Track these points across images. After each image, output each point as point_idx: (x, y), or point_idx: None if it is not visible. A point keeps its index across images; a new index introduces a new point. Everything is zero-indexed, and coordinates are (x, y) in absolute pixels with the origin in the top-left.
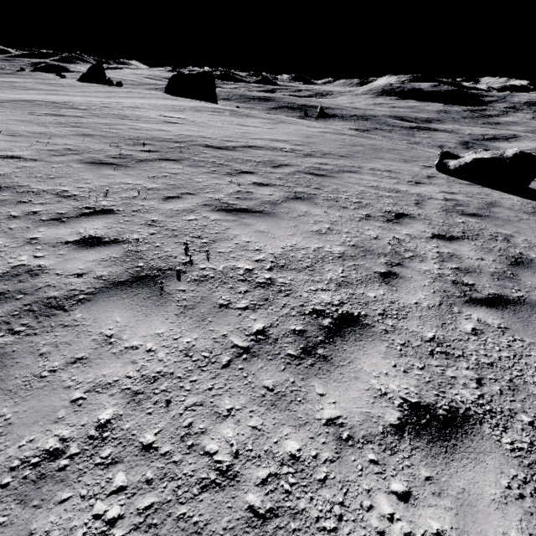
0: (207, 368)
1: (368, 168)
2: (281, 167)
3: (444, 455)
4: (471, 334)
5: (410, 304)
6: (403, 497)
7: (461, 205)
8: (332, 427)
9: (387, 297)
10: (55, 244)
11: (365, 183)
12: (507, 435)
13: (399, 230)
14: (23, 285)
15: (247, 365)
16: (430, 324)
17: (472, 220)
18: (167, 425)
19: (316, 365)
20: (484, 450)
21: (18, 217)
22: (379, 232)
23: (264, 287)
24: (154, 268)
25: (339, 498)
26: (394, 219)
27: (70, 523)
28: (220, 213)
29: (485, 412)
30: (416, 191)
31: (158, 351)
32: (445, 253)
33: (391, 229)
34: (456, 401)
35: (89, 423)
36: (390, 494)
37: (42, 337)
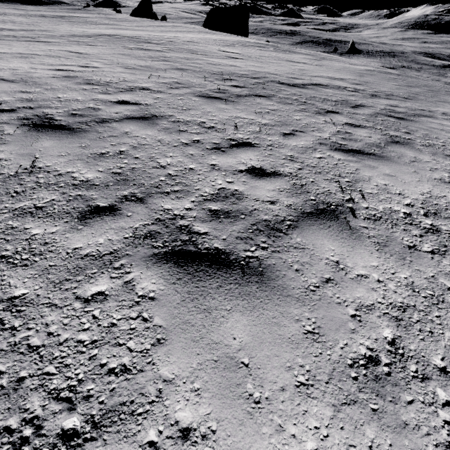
0: (441, 306)
1: (439, 113)
2: (360, 108)
3: None
4: None
5: None
6: None
7: None
8: None
9: None
10: (233, 172)
11: None
12: None
13: None
14: (237, 206)
15: None
16: None
17: None
18: (446, 354)
19: None
20: None
21: (189, 144)
22: None
23: (434, 233)
24: (326, 203)
25: None
26: None
27: (429, 422)
28: (340, 153)
29: None
30: None
31: (386, 282)
32: None
33: None
34: None
35: (379, 338)
36: None
37: (285, 255)
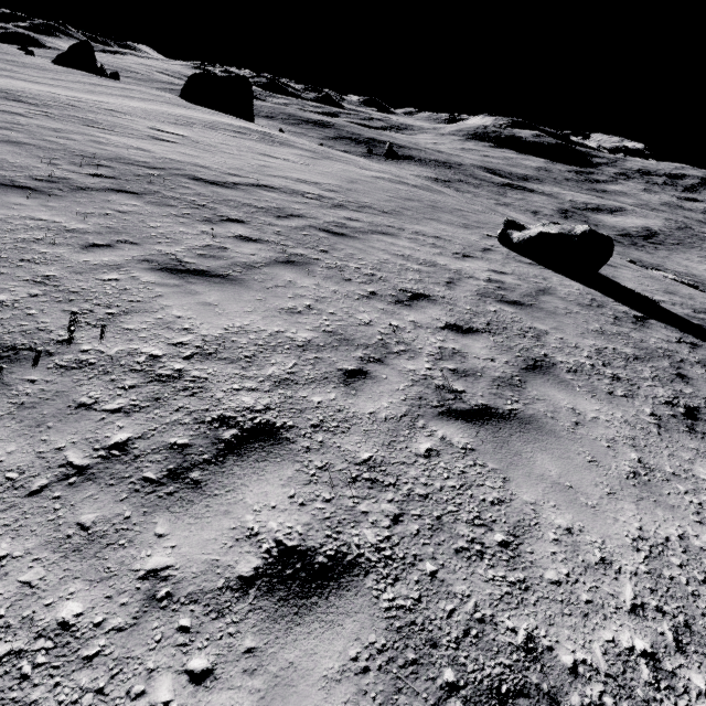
0: (1, 496)
1: (411, 231)
2: (289, 219)
3: (291, 617)
4: (422, 456)
5: (363, 414)
6: (198, 678)
7: (505, 289)
8: (149, 581)
9: (336, 404)
10: None
11: (395, 251)
12: (393, 590)
13: (405, 316)
14: None
15: (69, 492)
16: (375, 441)
17: (508, 309)
18: None
19: (178, 494)
20: (350, 610)
21: None
22: (376, 316)
23: (163, 382)
24: (5, 346)
25: (100, 683)
26: (407, 301)
27: None
28: (160, 274)
29: (381, 559)
30: (457, 266)
31: None
32: (448, 349)
33: (395, 313)
34: (349, 545)
35: None
36: (182, 674)
37: None
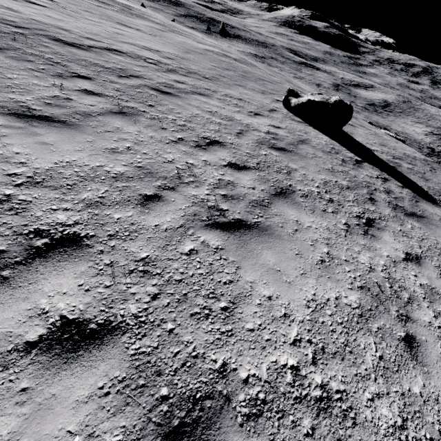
0: None
1: (222, 94)
2: (129, 78)
3: (60, 366)
4: (185, 254)
5: (150, 226)
6: None
7: (277, 139)
8: None
9: (131, 219)
10: None
11: (206, 108)
12: (140, 342)
13: (200, 156)
14: None
15: None
16: (154, 245)
17: (275, 153)
18: None
19: None
20: (105, 358)
21: None
22: (179, 156)
23: None
24: None
25: None
26: (204, 146)
27: None
28: (8, 118)
29: (137, 323)
30: (248, 121)
31: None
32: (225, 180)
33: (193, 154)
34: (116, 315)
35: None
36: None
37: None
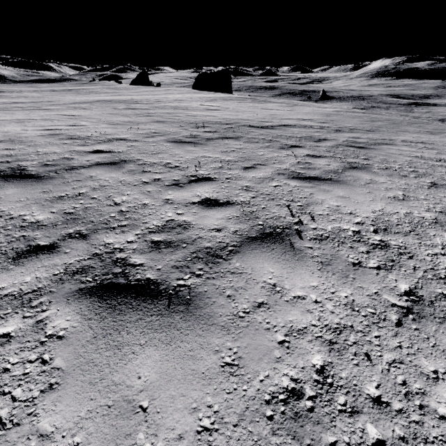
0: (382, 325)
1: (399, 140)
2: (322, 142)
3: None
4: None
5: None
6: None
7: None
8: None
9: None
10: (186, 204)
11: (408, 154)
12: None
13: None
14: (181, 236)
15: (420, 326)
16: None
17: None
18: (382, 380)
19: None
20: None
21: (149, 183)
22: None
23: (382, 249)
24: (273, 226)
25: None
26: None
27: None
28: (296, 181)
29: None
30: None
31: (324, 303)
32: None
33: None
34: None
35: (306, 366)
36: None
37: (220, 281)
